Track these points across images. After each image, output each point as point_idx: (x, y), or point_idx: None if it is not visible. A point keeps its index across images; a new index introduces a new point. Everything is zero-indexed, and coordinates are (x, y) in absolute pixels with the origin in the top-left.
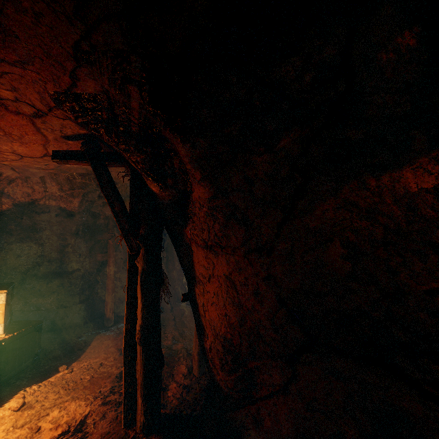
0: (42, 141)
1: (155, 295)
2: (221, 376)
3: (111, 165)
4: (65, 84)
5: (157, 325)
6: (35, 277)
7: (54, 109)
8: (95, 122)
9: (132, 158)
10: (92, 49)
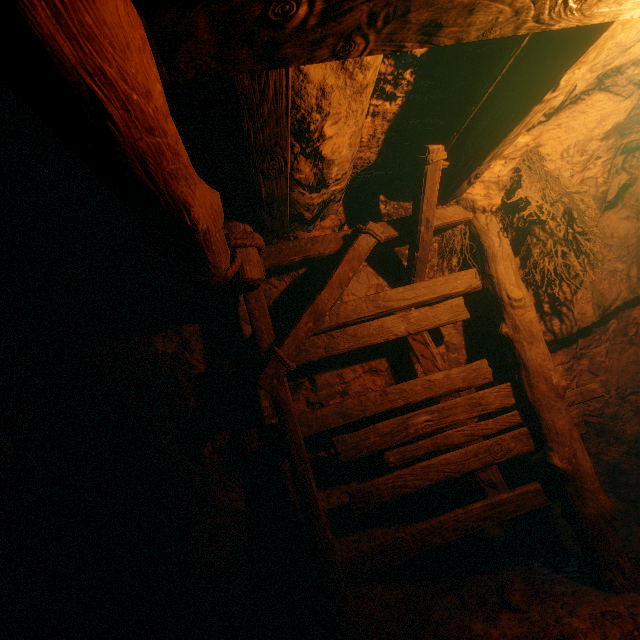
0: None
1: None
2: None
3: None
4: None
5: None
6: None
7: None
8: None
9: None
10: None
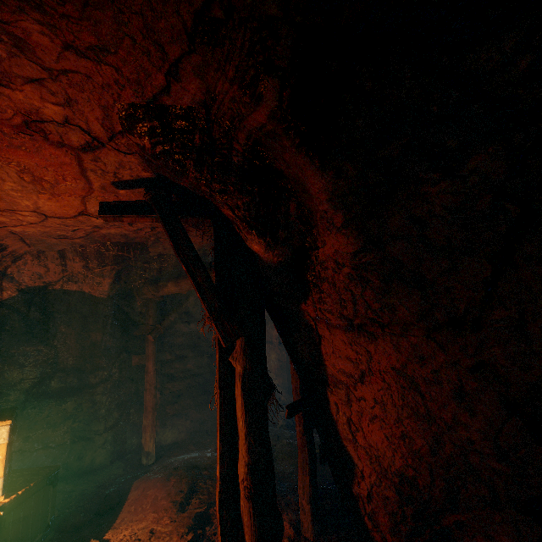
0: (82, 191)
1: (263, 411)
2: None
3: (184, 220)
4: (152, 89)
5: (270, 461)
6: (42, 396)
7: (118, 136)
8: (182, 150)
9: (229, 202)
10: (227, 14)
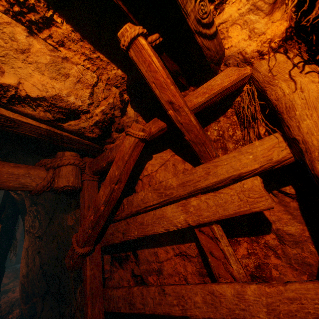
0: None
1: (2, 253)
2: (22, 305)
3: None
4: None
5: None
6: None
7: None
8: None
9: None
10: None
